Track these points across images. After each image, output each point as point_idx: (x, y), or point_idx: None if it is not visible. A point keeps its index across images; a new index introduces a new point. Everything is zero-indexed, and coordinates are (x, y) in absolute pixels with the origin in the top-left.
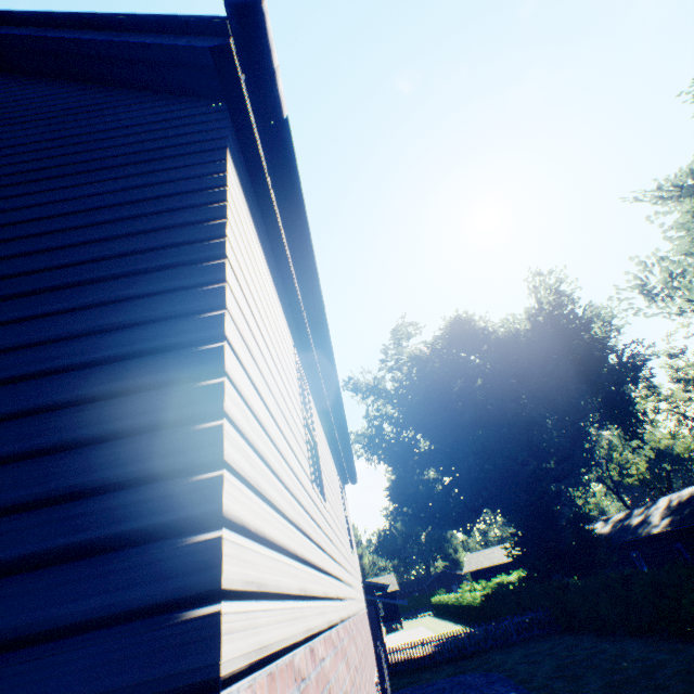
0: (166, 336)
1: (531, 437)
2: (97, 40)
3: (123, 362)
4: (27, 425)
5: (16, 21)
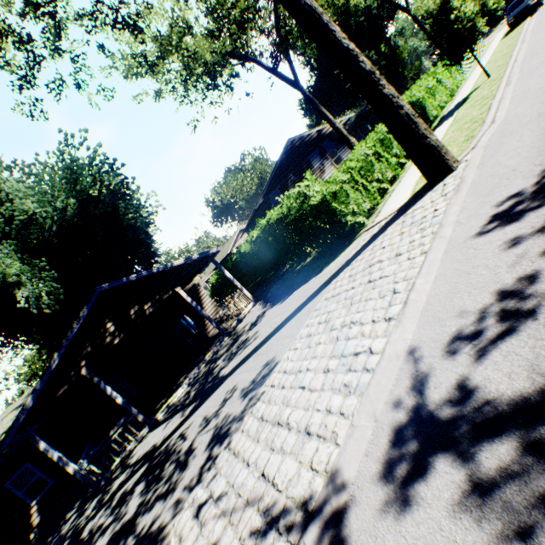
0: None
1: (2, 339)
2: None
3: None
4: None
5: None
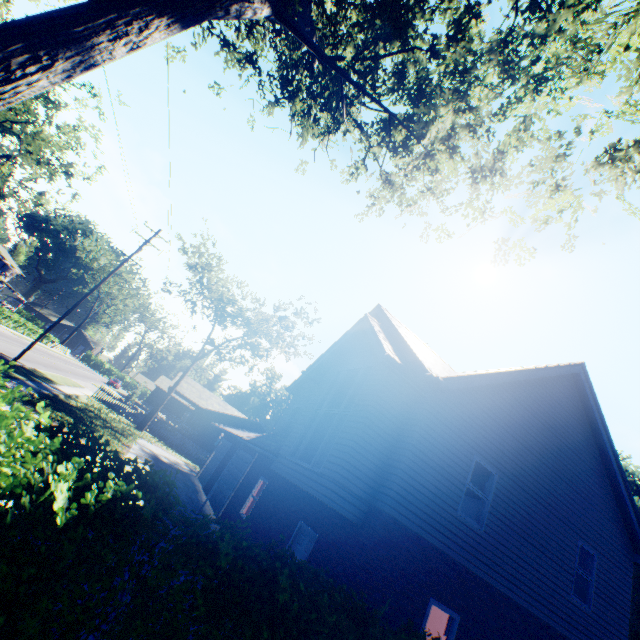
0: (624, 632)
1: None
2: (636, 530)
3: (621, 634)
4: (615, 637)
5: (625, 486)
